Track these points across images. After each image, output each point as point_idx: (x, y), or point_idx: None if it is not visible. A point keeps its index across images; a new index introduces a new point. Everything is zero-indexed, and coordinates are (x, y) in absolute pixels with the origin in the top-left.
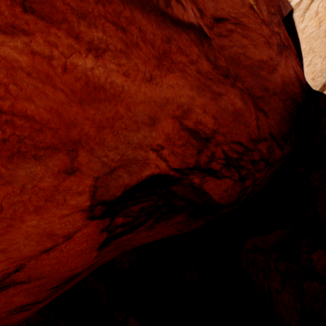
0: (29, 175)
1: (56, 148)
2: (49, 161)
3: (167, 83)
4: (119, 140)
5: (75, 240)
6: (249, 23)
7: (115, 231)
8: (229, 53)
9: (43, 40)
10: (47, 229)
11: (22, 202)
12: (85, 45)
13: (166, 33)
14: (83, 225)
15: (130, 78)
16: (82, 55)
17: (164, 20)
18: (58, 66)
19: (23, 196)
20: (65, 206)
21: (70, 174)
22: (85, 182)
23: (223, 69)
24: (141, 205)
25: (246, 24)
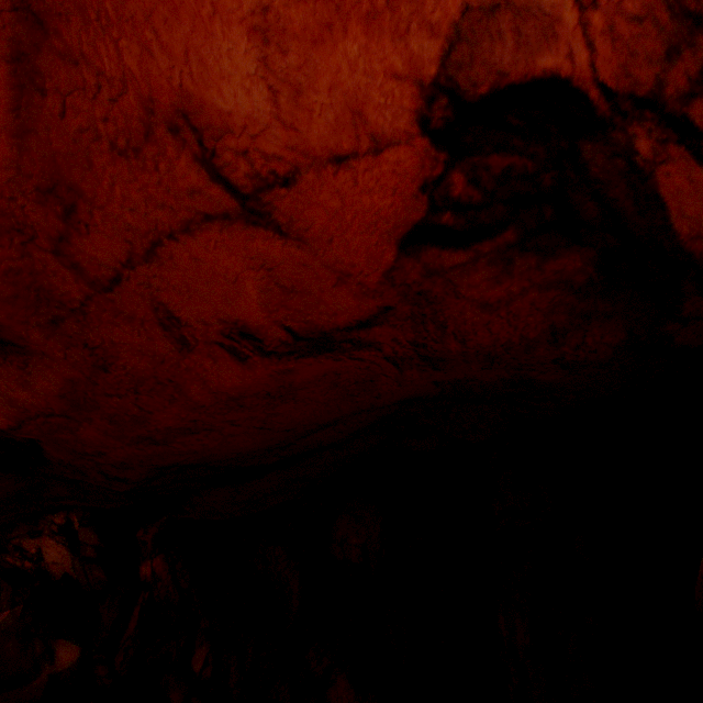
0: None
1: None
2: None
3: None
4: None
5: (381, 171)
6: None
7: (440, 214)
8: None
9: None
10: (359, 95)
11: None
12: None
13: None
14: (405, 136)
15: None
16: None
17: None
18: None
19: None
20: (403, 48)
21: None
22: (447, 6)
23: None
24: (509, 159)
25: None
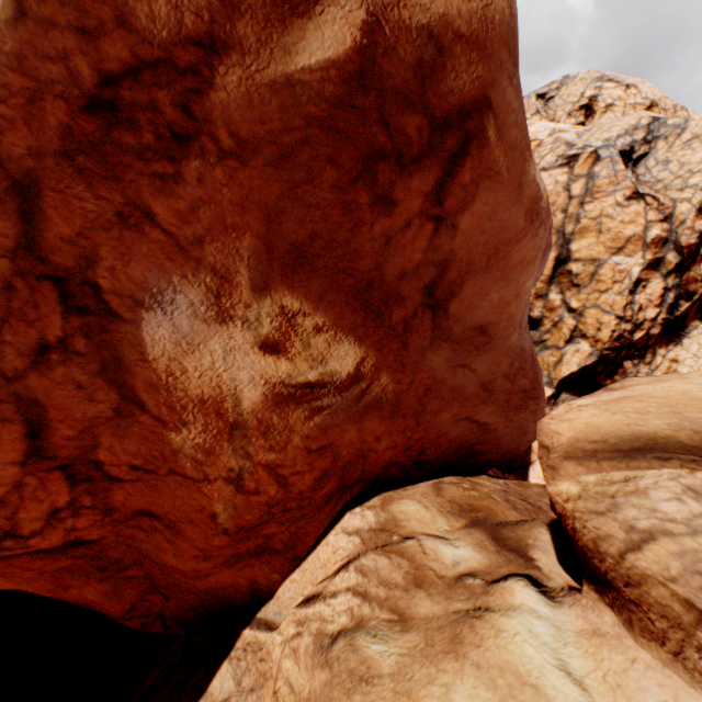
0: None
1: None
2: None
3: None
4: None
5: None
6: (192, 530)
7: None
8: (139, 545)
9: None
10: None
11: None
12: None
13: None
14: None
15: None
16: None
17: None
18: None
19: None
20: None
21: None
22: None
23: (110, 559)
24: None
25: (186, 530)
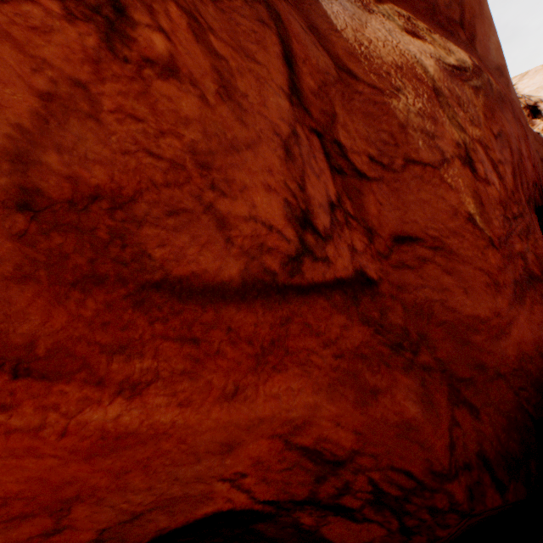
0: None
1: (30, 514)
2: (13, 530)
3: (268, 391)
4: (158, 478)
5: None
6: (462, 246)
7: None
8: (414, 297)
9: (35, 406)
10: None
11: None
12: (114, 386)
13: (284, 311)
14: None
15: (191, 405)
16: (104, 403)
17: (284, 295)
18: (52, 434)
19: None
20: None
21: (51, 534)
22: (79, 537)
23: (396, 330)
24: None
25: (455, 248)
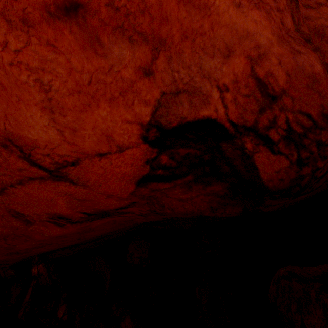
0: (119, 57)
1: (146, 40)
2: (137, 50)
3: (252, 17)
4: (194, 61)
5: (124, 158)
6: None
7: (156, 170)
8: (314, 24)
9: None
10: (109, 130)
11: (105, 84)
12: None
13: None
14: (136, 144)
15: None
16: None
17: None
18: None
19: (107, 77)
20: (131, 111)
21: (146, 75)
22: (153, 93)
23: (306, 35)
24: (188, 150)
25: None
